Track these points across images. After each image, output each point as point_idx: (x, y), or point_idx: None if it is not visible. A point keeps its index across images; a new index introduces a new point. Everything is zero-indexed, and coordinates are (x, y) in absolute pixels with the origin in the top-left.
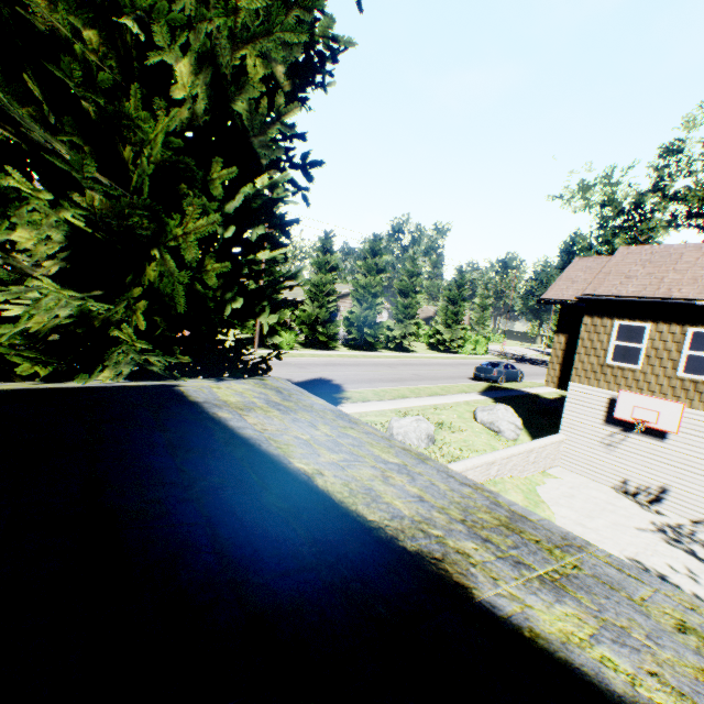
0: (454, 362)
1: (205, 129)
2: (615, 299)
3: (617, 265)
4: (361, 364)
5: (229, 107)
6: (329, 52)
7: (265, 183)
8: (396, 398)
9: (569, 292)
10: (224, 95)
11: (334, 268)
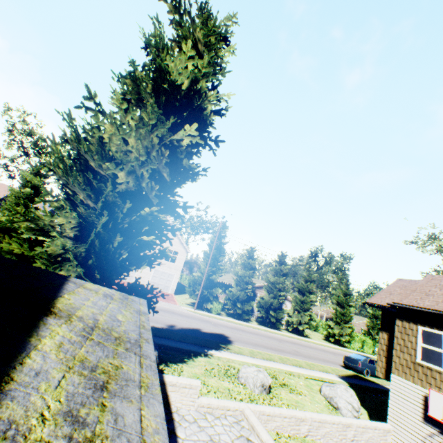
0: (338, 352)
1: (136, 191)
2: (413, 308)
3: (422, 286)
4: (258, 334)
5: (141, 185)
6: (189, 169)
7: (149, 210)
8: (264, 358)
9: (386, 299)
10: (140, 181)
11: (253, 268)
